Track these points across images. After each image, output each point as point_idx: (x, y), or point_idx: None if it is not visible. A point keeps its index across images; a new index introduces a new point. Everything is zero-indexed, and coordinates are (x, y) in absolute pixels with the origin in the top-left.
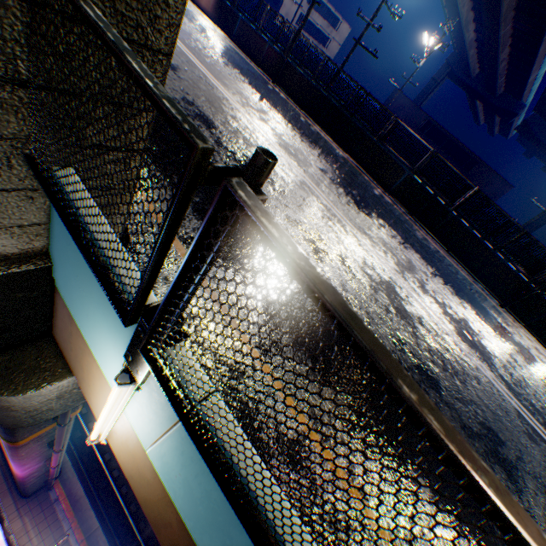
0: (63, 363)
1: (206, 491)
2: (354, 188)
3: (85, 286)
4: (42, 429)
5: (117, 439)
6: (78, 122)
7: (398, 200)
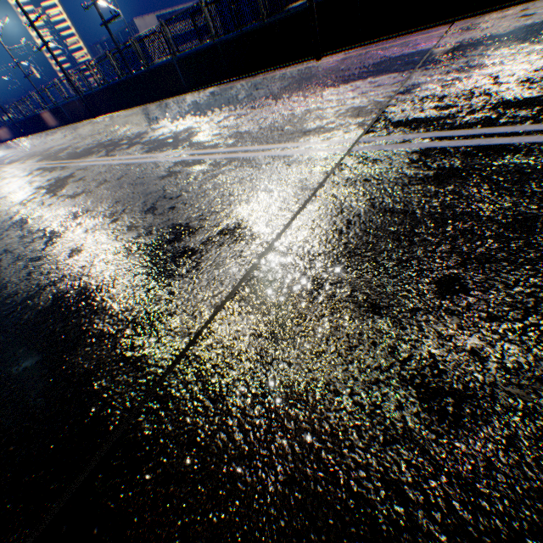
0: None
1: None
2: (122, 127)
3: None
4: None
5: None
6: None
7: (195, 87)
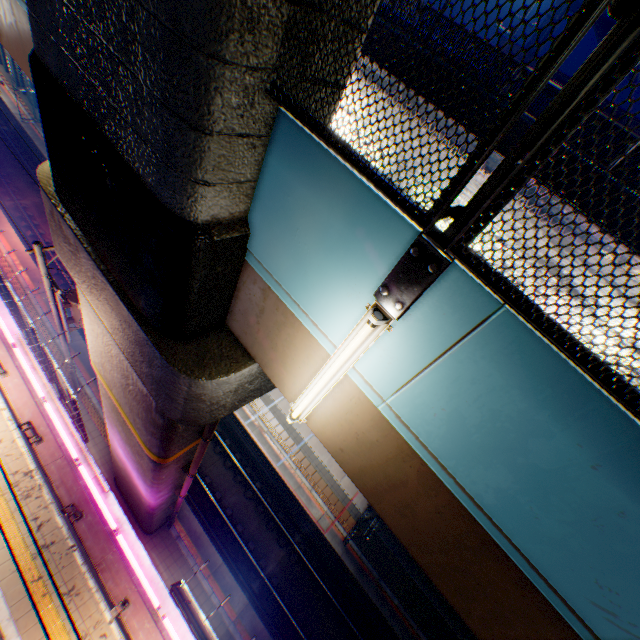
0: (241, 351)
1: (489, 413)
2: None
3: (309, 237)
4: (186, 446)
5: (321, 414)
6: (311, 48)
7: None
